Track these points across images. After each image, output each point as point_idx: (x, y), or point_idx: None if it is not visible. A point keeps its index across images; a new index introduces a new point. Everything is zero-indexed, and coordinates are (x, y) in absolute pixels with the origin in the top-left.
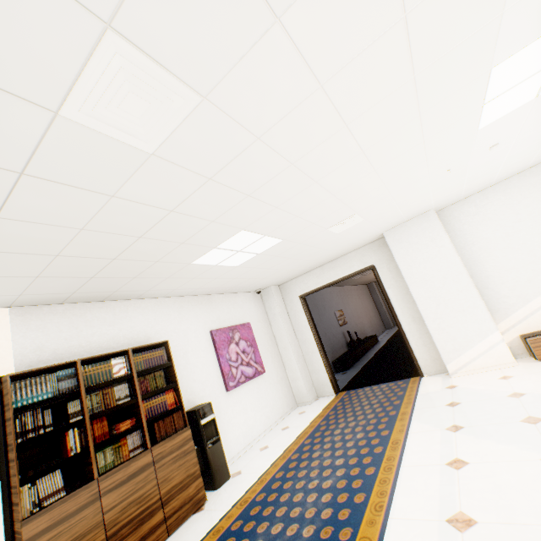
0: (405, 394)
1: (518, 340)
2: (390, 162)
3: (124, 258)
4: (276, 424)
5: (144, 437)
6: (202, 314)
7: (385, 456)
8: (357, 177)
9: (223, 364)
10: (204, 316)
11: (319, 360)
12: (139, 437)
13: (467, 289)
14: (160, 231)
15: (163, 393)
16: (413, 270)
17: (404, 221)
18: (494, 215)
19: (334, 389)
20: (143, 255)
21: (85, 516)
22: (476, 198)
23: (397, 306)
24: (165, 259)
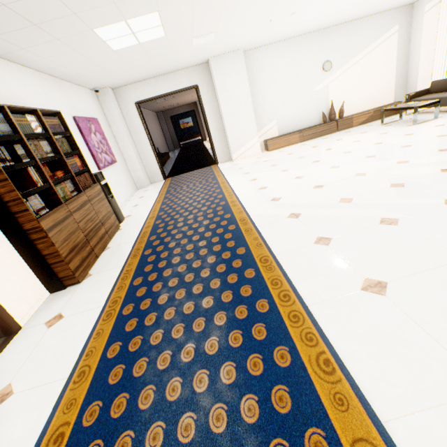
0: (213, 170)
1: (263, 143)
2: None
3: None
4: (131, 198)
5: (75, 185)
6: (61, 98)
7: (222, 186)
8: (241, 1)
9: (92, 149)
10: (63, 101)
11: (152, 157)
12: (72, 185)
13: (250, 111)
14: None
15: (73, 157)
16: (225, 94)
17: (225, 52)
18: (268, 65)
19: (163, 176)
20: (75, 0)
21: (70, 223)
22: (263, 50)
23: (210, 119)
24: (82, 15)
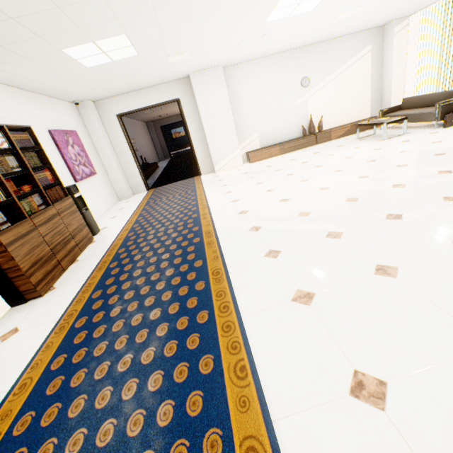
0: (195, 182)
1: (245, 155)
2: (227, 23)
3: (20, 21)
4: (111, 210)
5: (44, 198)
6: (36, 112)
7: (198, 198)
8: (209, 25)
9: (68, 161)
10: (38, 114)
11: (135, 168)
12: (40, 198)
13: (231, 124)
14: (77, 8)
15: (43, 171)
16: (206, 107)
17: (205, 68)
18: (248, 81)
19: (146, 187)
20: (37, 25)
21: (34, 237)
22: (243, 66)
23: (192, 131)
24: (48, 37)
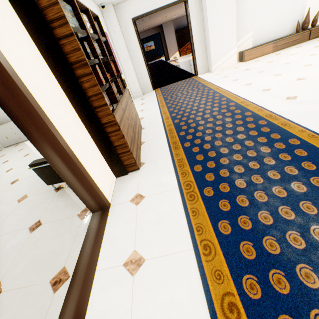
0: (197, 80)
1: (237, 54)
2: None
3: None
4: None
5: (117, 87)
6: None
7: (218, 91)
8: None
9: None
10: None
11: (144, 71)
12: (115, 87)
13: (233, 22)
14: None
15: (110, 62)
16: (213, 5)
17: None
18: None
19: (153, 88)
20: None
21: (125, 120)
22: None
23: (194, 33)
24: None
